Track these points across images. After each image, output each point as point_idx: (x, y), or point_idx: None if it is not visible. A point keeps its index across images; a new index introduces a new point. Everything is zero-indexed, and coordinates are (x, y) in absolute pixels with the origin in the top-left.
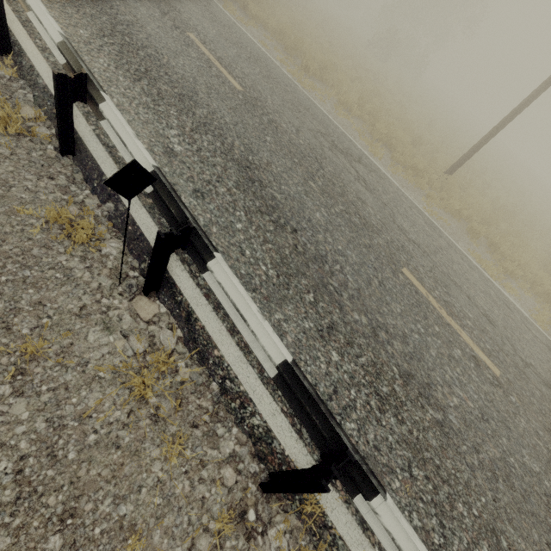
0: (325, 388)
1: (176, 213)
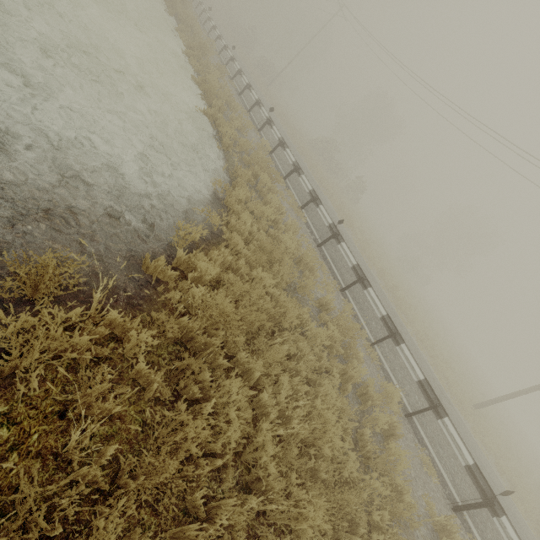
0: None
1: (484, 487)
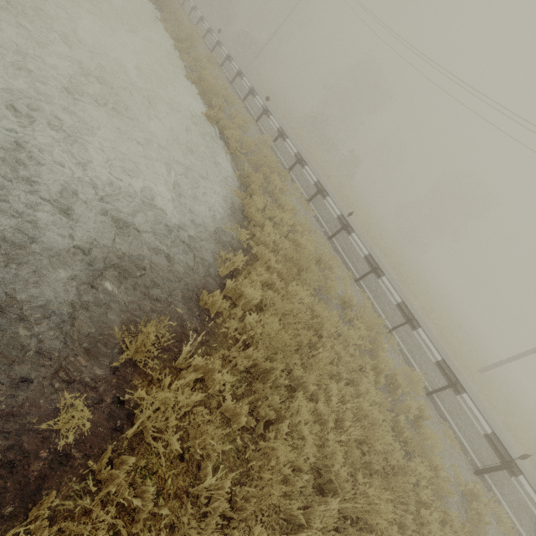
0: (532, 533)
1: (502, 452)
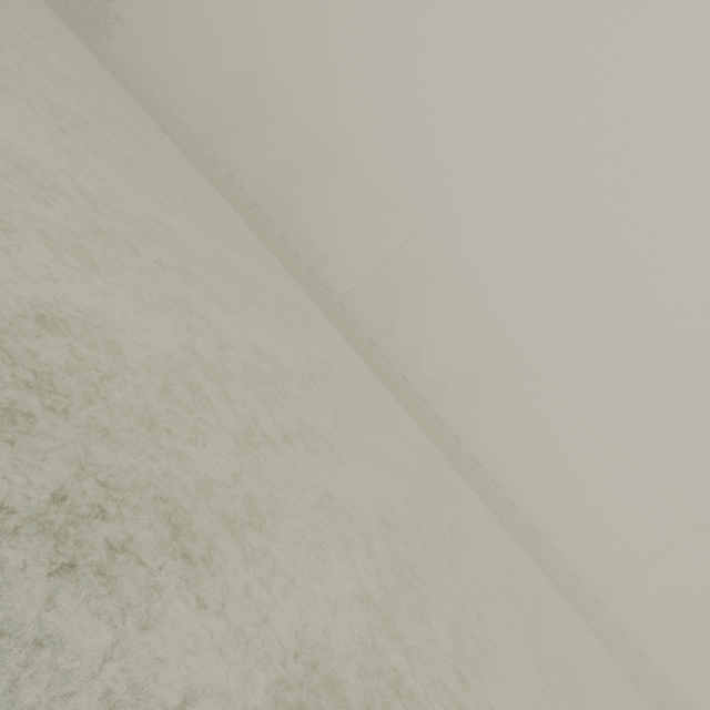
0: None
1: None
